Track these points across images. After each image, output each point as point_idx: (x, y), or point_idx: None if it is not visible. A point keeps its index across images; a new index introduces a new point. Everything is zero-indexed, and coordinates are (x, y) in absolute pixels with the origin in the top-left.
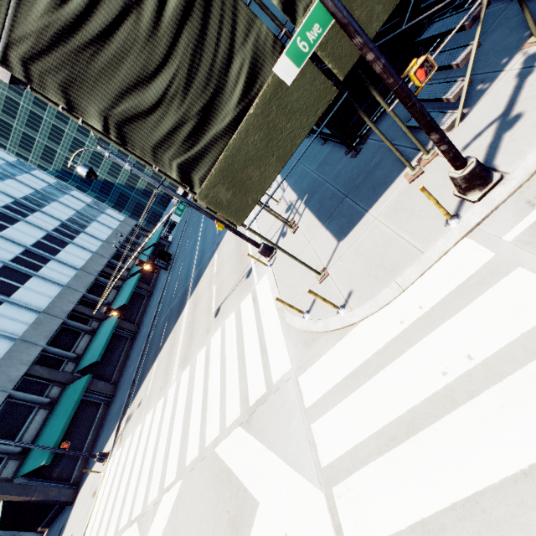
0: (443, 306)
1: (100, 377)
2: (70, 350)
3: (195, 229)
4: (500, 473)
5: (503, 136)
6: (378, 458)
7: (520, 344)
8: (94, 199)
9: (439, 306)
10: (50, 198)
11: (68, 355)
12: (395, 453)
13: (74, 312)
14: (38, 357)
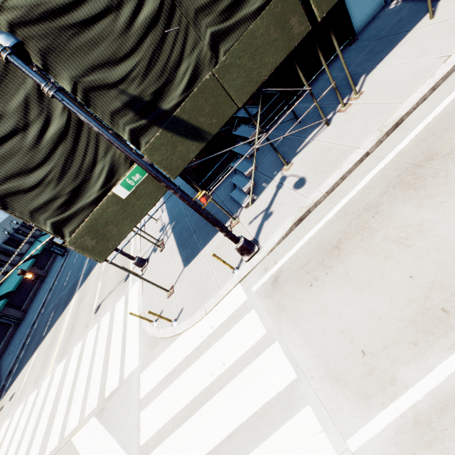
0: (221, 328)
1: None
2: None
3: None
4: (220, 438)
5: (264, 223)
6: (171, 435)
7: (244, 357)
8: None
9: (220, 328)
10: None
11: None
12: (180, 430)
13: None
14: None
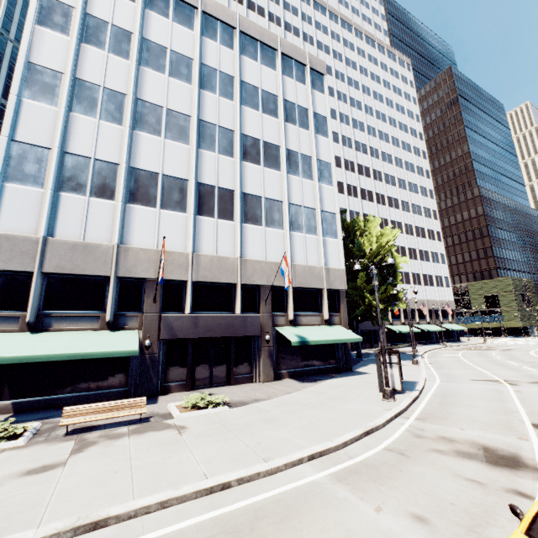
0: None
1: None
2: None
3: None
4: None
5: None
6: None
7: None
8: None
9: None
10: None
11: None
12: None
13: None
14: None
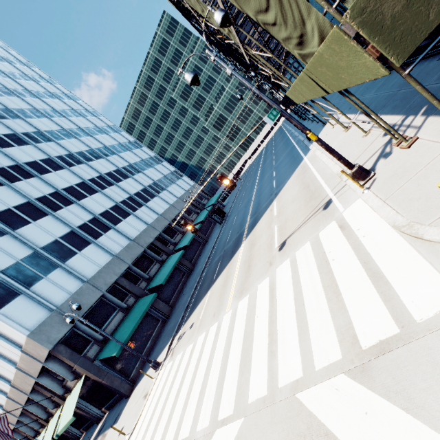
0: None
1: (161, 298)
2: (145, 272)
3: (248, 191)
4: None
5: None
6: None
7: None
8: (176, 169)
9: None
10: (149, 165)
11: (143, 275)
12: None
13: (152, 245)
14: (125, 272)
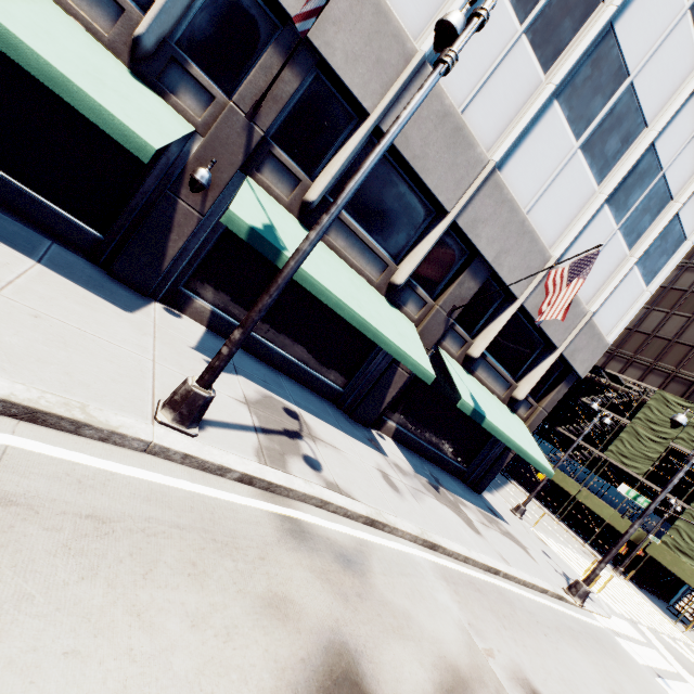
0: None
1: None
2: None
3: None
4: None
5: None
6: None
7: None
8: None
9: None
10: None
11: None
12: None
13: None
14: None
